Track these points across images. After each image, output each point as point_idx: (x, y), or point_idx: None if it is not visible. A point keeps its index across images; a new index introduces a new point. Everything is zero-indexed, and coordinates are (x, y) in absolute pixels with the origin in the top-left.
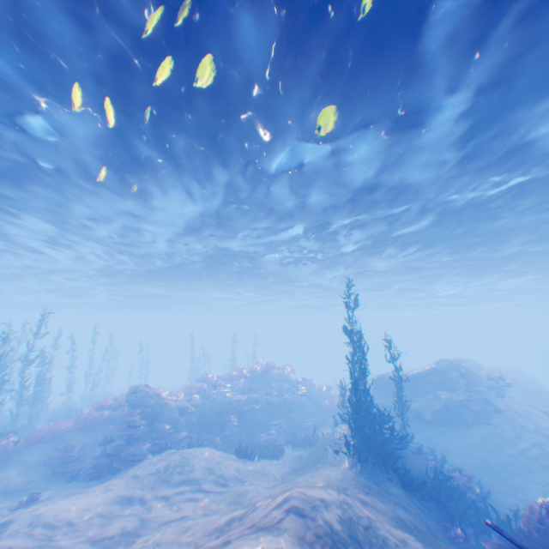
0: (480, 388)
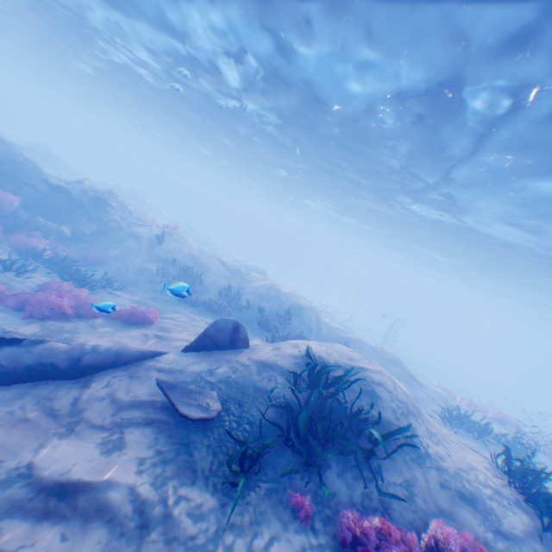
0: None
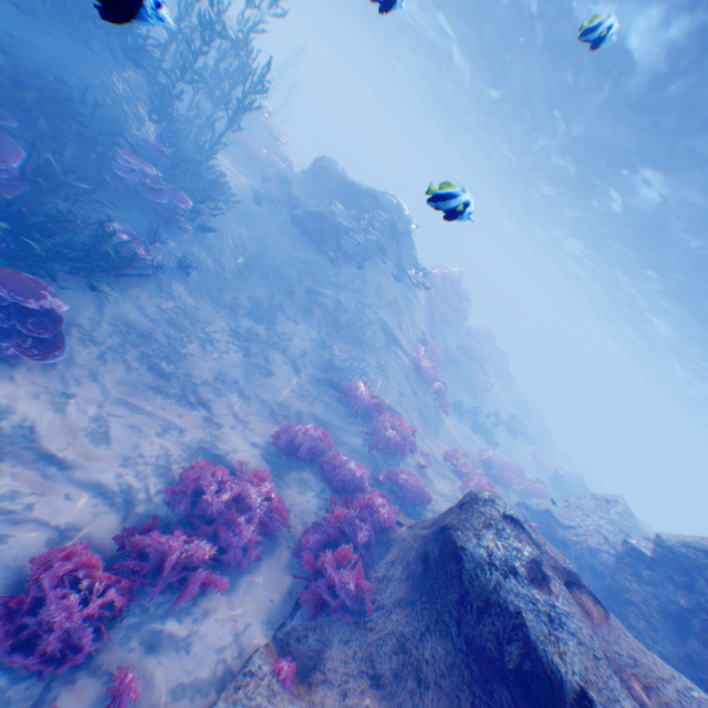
0: (374, 238)
